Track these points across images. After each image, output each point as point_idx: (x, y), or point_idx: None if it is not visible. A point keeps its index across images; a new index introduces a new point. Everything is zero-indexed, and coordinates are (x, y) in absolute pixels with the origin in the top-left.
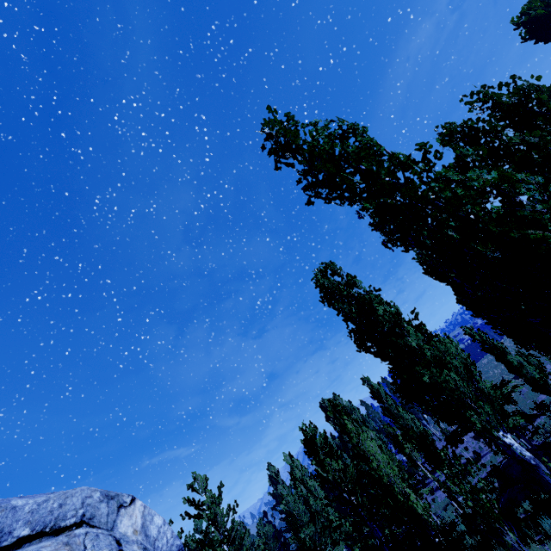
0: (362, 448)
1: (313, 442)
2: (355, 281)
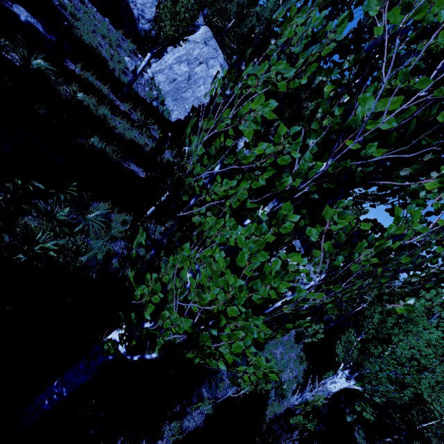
0: None
1: None
2: None
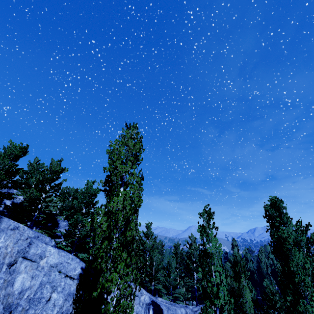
0: (242, 291)
1: (236, 264)
2: (287, 222)
